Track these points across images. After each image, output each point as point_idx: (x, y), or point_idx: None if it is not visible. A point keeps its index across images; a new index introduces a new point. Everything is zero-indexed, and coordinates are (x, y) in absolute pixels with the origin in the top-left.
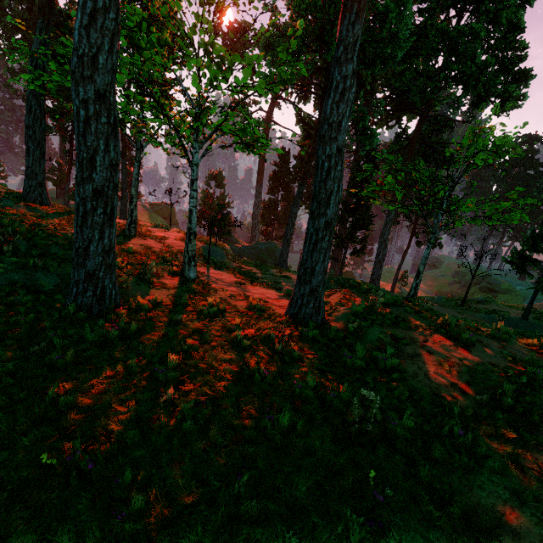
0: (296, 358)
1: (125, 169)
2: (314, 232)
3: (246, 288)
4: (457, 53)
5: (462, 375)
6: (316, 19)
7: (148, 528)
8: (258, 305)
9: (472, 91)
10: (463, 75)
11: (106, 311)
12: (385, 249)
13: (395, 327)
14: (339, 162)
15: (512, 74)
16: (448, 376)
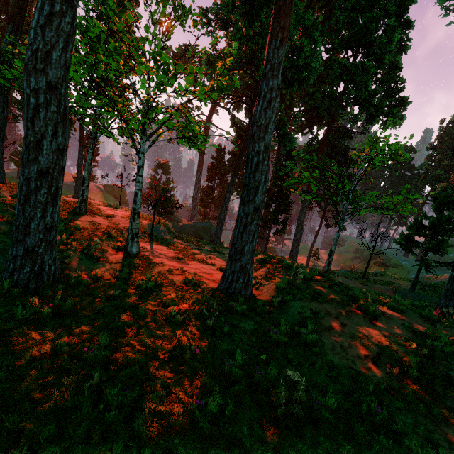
0: (226, 333)
1: (82, 155)
2: (244, 216)
3: (183, 262)
4: (354, 82)
5: (373, 346)
6: (248, 47)
7: None
8: (193, 280)
9: (366, 110)
10: (359, 98)
11: (43, 287)
12: (302, 230)
13: (313, 301)
14: (266, 158)
15: (394, 100)
16: (361, 347)
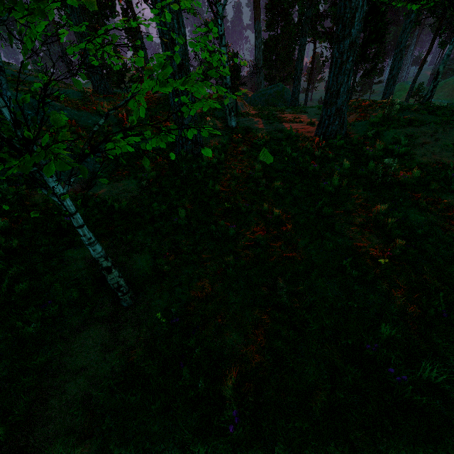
0: (331, 158)
1: (143, 44)
2: (339, 55)
3: (276, 125)
4: None
5: None
6: None
7: (283, 220)
8: (293, 133)
9: None
10: None
11: (200, 153)
12: (401, 62)
13: (409, 127)
14: None
15: None
16: (451, 151)
